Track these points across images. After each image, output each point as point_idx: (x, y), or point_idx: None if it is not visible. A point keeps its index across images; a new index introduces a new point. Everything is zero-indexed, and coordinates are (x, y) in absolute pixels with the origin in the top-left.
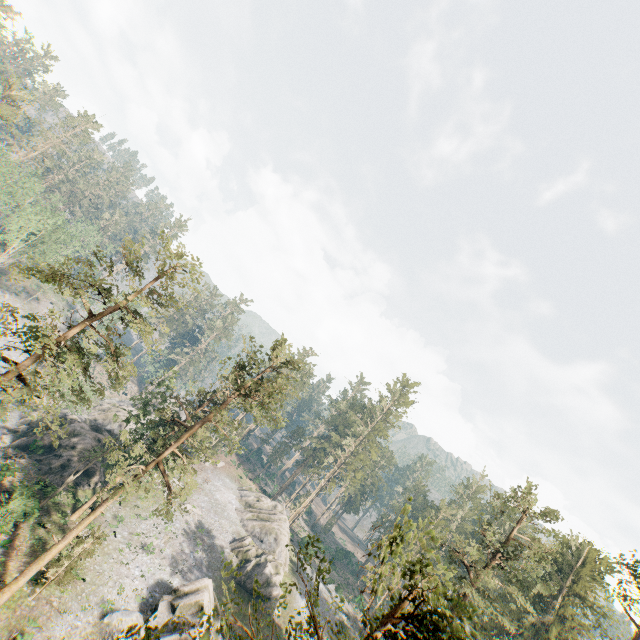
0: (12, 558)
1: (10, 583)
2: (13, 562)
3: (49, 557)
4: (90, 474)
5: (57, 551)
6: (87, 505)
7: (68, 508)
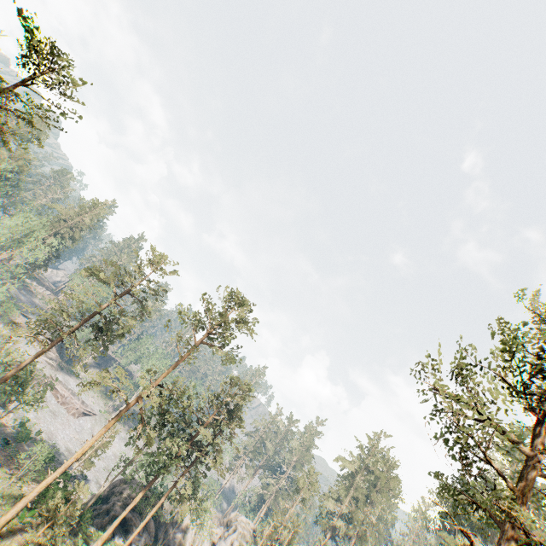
0: (22, 531)
1: (3, 515)
2: (20, 535)
3: (38, 489)
4: (128, 528)
5: (45, 483)
6: (106, 532)
7: (93, 542)
